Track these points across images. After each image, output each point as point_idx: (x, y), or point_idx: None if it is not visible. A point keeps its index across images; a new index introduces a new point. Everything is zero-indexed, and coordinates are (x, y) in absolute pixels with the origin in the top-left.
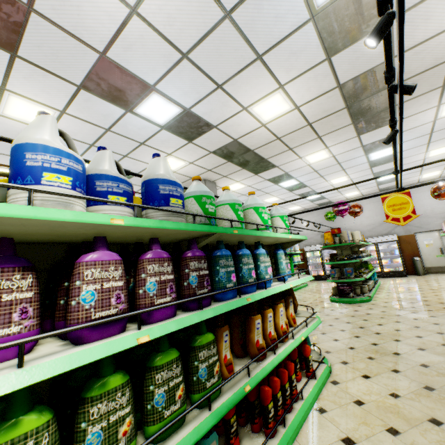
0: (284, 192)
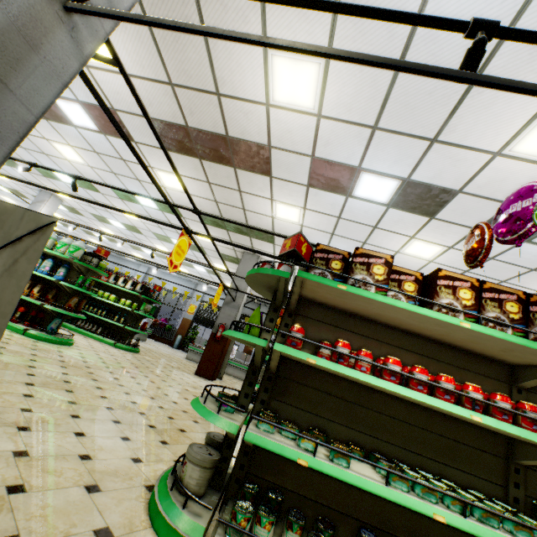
0: None
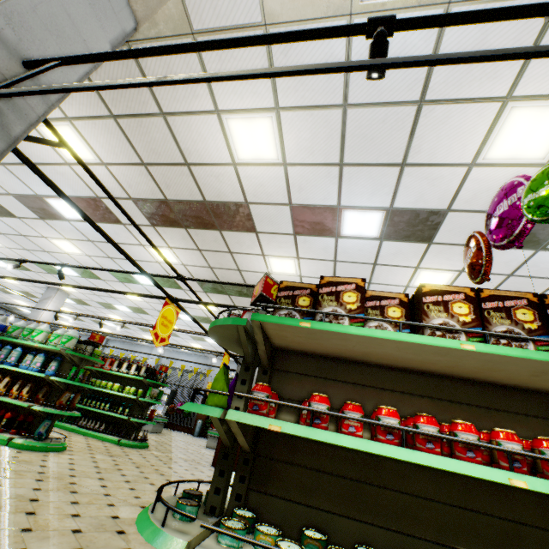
0: None
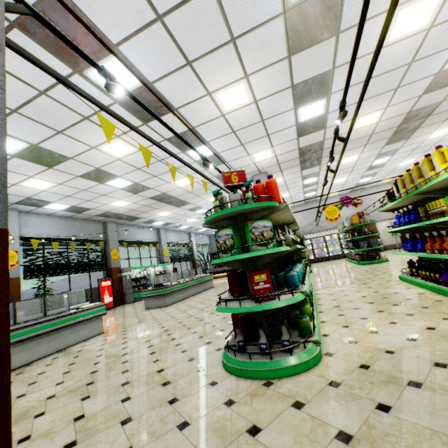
0: (299, 188)
